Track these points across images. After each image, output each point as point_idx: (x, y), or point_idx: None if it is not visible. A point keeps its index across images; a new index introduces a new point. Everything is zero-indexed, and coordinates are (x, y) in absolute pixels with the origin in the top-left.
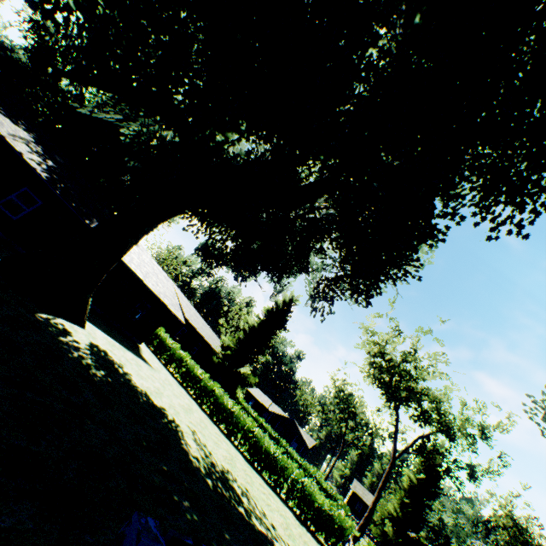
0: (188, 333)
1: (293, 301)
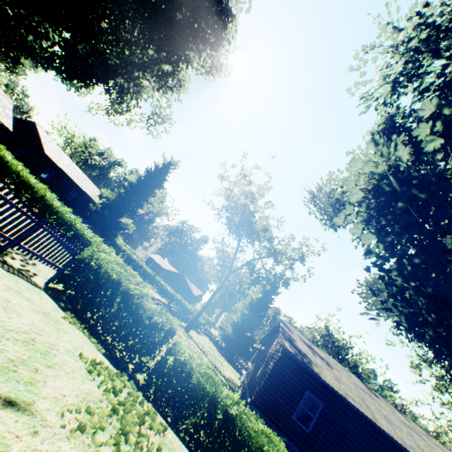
0: (57, 176)
1: (172, 164)
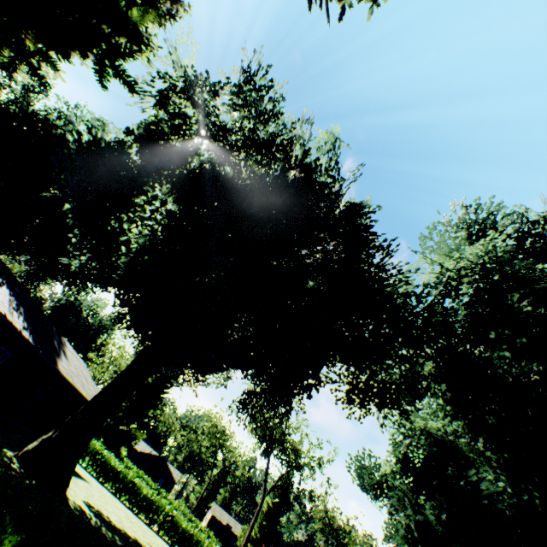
0: None
1: None
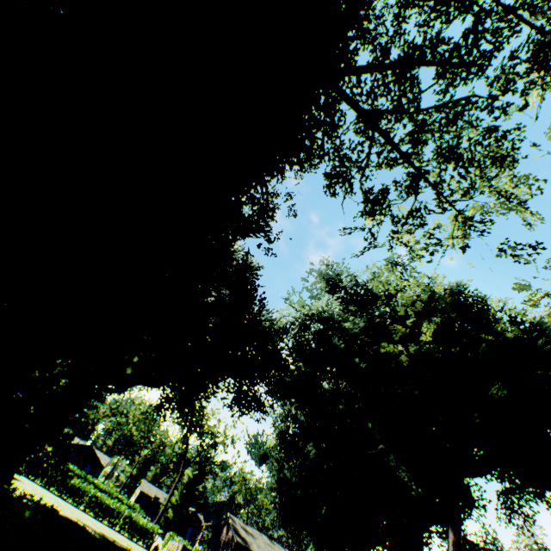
0: None
1: None
